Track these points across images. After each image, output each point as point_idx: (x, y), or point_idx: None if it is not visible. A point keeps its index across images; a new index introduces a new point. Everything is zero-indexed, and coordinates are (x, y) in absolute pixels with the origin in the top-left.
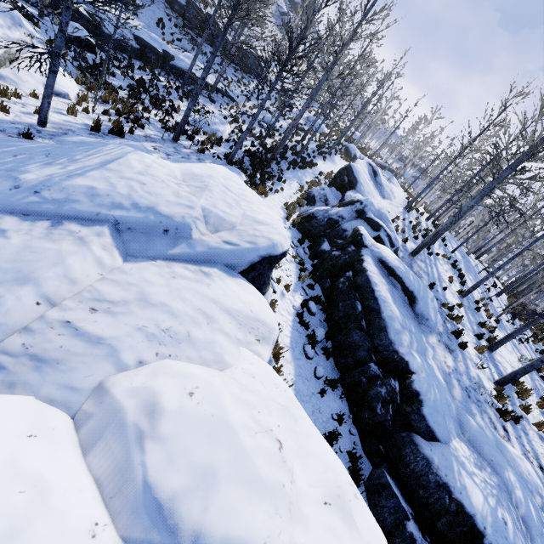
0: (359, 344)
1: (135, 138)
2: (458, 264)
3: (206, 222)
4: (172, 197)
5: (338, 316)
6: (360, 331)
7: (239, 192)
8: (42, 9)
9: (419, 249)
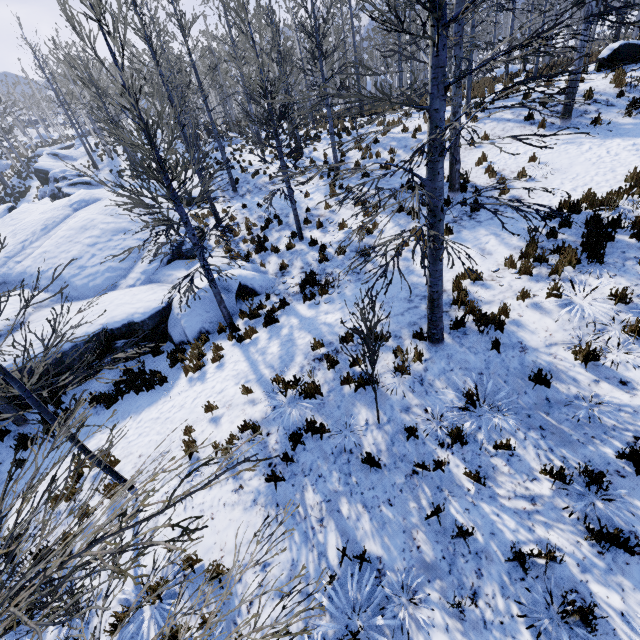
0: None
1: None
2: None
3: None
4: None
5: None
6: None
7: None
8: None
9: (95, 165)
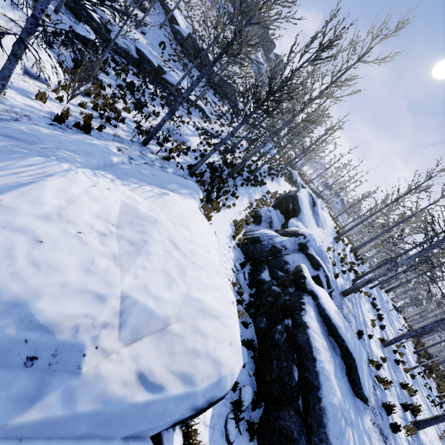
0: (292, 436)
1: (102, 136)
2: (378, 304)
3: (122, 323)
4: (77, 274)
5: (271, 377)
6: (296, 415)
7: (189, 248)
8: (58, 7)
9: (350, 291)
